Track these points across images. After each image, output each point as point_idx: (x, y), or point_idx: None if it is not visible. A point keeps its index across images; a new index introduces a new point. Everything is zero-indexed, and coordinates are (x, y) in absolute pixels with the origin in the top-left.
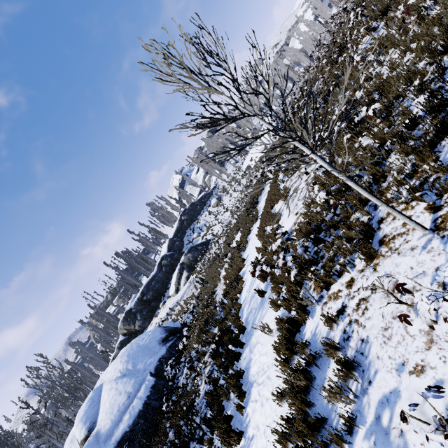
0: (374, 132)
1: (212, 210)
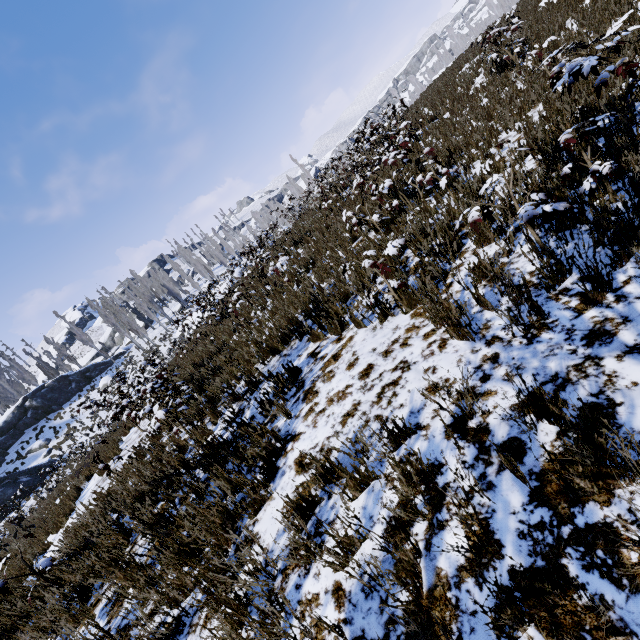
0: (176, 439)
1: (97, 396)
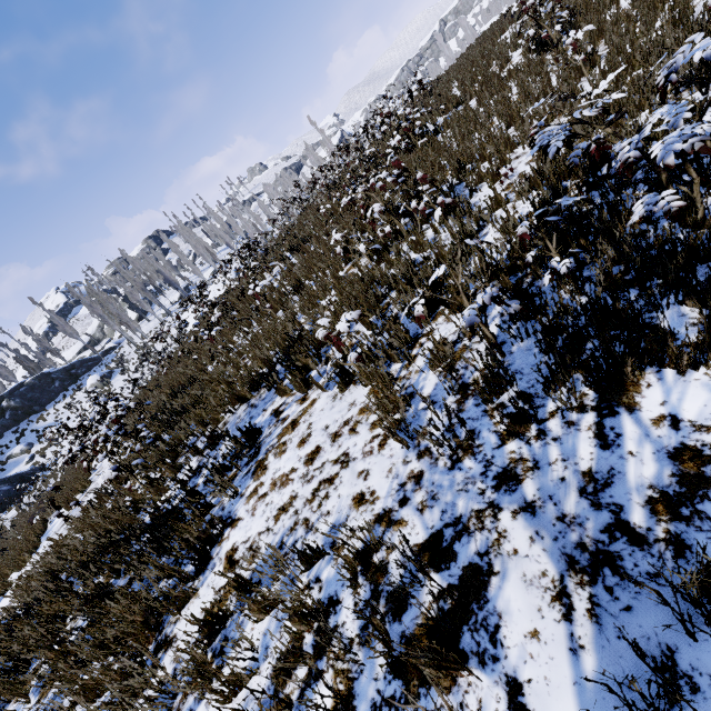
0: (132, 492)
1: (84, 397)
